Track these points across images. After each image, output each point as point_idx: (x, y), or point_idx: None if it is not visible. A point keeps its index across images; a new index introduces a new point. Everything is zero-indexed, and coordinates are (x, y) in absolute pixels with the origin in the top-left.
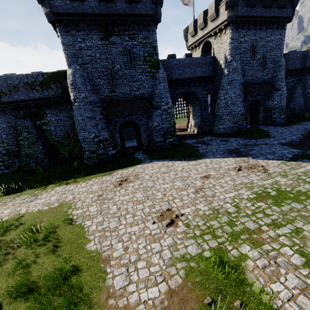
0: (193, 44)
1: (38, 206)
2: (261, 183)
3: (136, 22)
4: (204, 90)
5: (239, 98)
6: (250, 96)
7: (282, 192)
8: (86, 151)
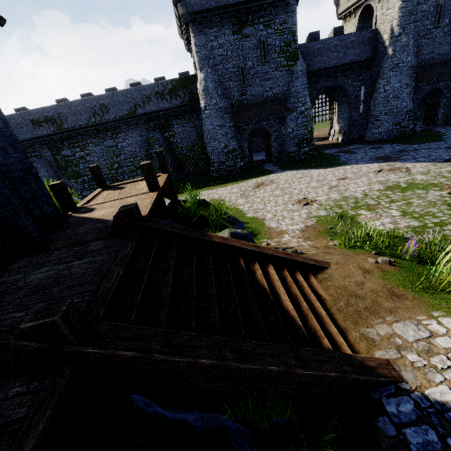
0: (346, 11)
1: None
2: (397, 180)
3: (273, 4)
4: (356, 80)
5: (406, 88)
6: (426, 84)
7: (413, 184)
8: (215, 163)
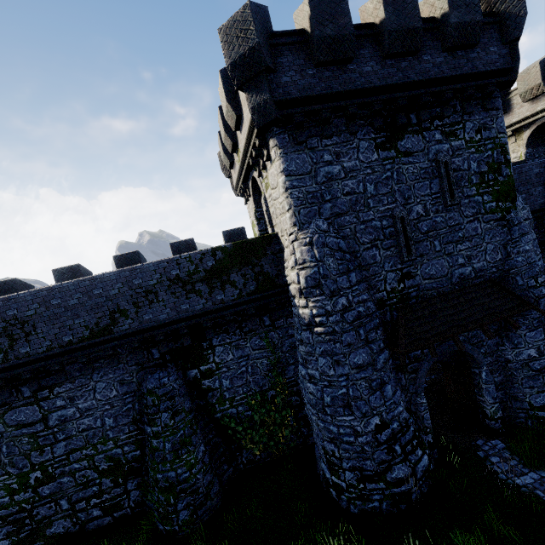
0: None
1: None
2: None
3: (459, 94)
4: None
5: None
6: None
7: None
8: (347, 471)
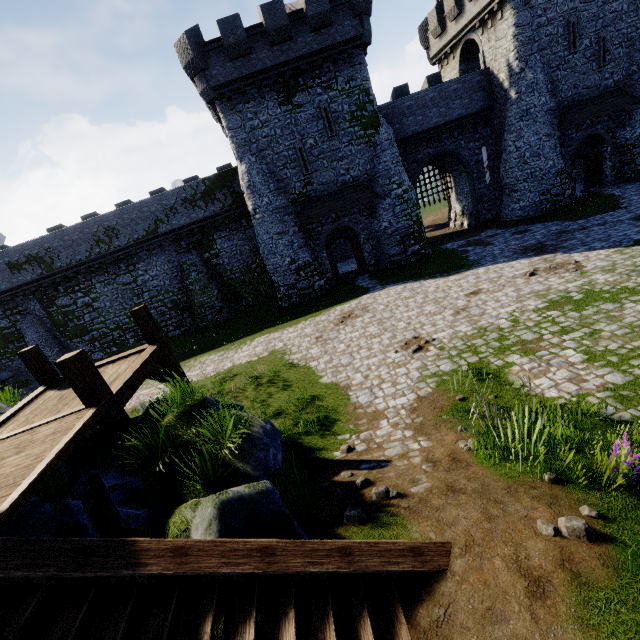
0: (440, 53)
1: (245, 358)
2: (564, 287)
3: (331, 58)
4: (472, 140)
5: (548, 141)
6: (576, 131)
7: (594, 293)
8: (281, 288)
